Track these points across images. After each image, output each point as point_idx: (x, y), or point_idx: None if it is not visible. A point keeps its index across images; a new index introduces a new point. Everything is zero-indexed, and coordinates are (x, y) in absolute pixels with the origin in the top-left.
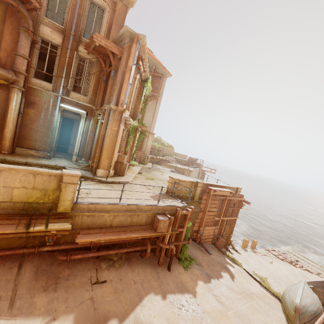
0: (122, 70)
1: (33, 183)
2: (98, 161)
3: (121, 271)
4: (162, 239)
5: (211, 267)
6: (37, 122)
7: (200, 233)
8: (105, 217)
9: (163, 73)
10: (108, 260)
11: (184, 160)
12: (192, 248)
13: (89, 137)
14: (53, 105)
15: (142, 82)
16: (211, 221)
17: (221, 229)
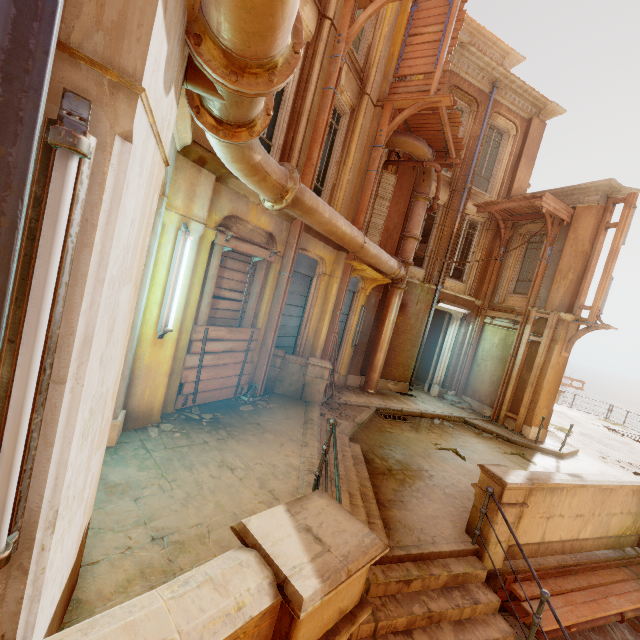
0: (583, 250)
1: (629, 504)
2: (527, 410)
3: None
4: None
5: None
6: (403, 335)
7: None
8: None
9: None
10: None
11: None
12: None
13: (466, 355)
14: (426, 304)
15: None
16: None
17: None
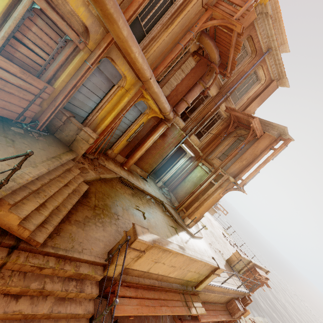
0: (256, 153)
1: (200, 269)
2: (192, 211)
3: None
4: None
5: None
6: (157, 150)
7: None
8: (211, 295)
9: None
10: None
11: None
12: None
13: (182, 175)
14: (176, 141)
15: None
16: None
17: None
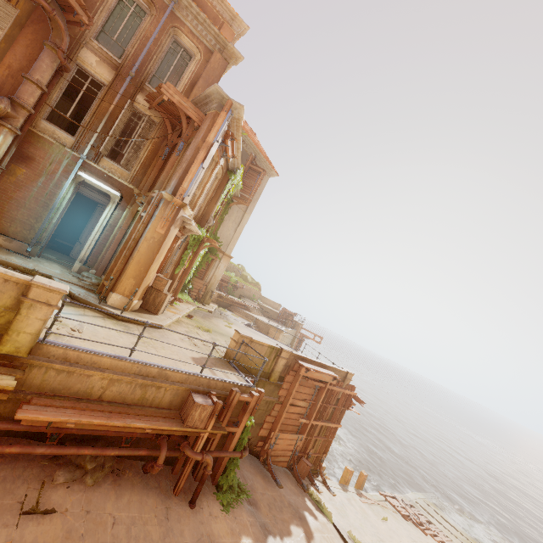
0: (196, 145)
1: None
2: (116, 278)
3: (95, 493)
4: (195, 442)
5: (275, 512)
6: (26, 190)
7: (269, 442)
8: (93, 379)
9: (266, 168)
10: (74, 468)
11: (274, 312)
12: (248, 470)
13: (115, 237)
14: (65, 169)
15: (227, 172)
16: (294, 425)
17: (309, 442)
